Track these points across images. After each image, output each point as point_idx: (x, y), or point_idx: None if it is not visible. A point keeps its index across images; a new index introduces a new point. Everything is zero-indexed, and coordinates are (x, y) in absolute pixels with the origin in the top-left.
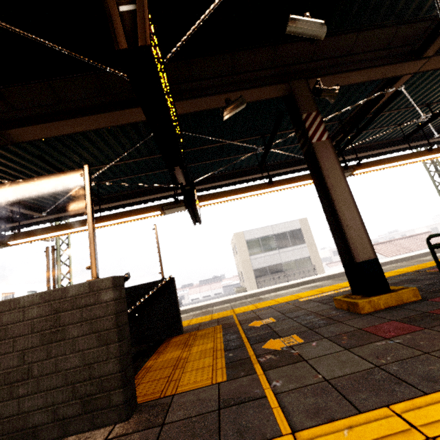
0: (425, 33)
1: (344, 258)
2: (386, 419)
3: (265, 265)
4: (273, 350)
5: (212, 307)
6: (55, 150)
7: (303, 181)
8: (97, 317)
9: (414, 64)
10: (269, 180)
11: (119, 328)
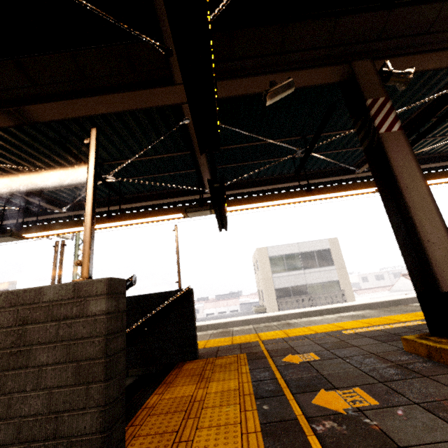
0: None
1: (418, 284)
2: None
3: (288, 285)
4: (331, 411)
5: (230, 326)
6: (77, 139)
7: (348, 190)
8: (78, 337)
9: None
10: (308, 187)
11: (108, 359)
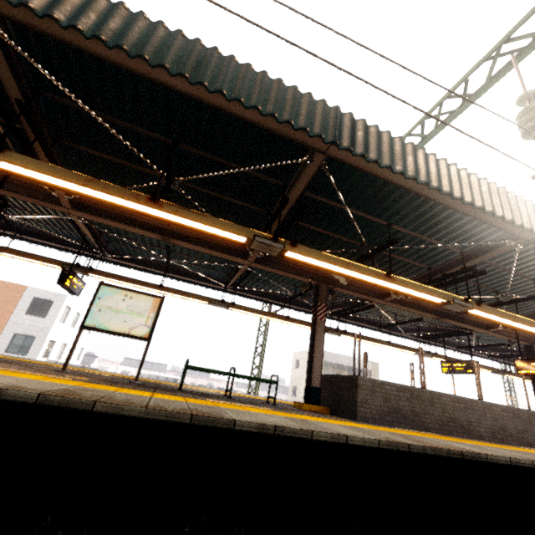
0: None
1: None
2: None
3: None
4: None
5: None
6: None
7: (485, 369)
8: None
9: None
10: None
11: None
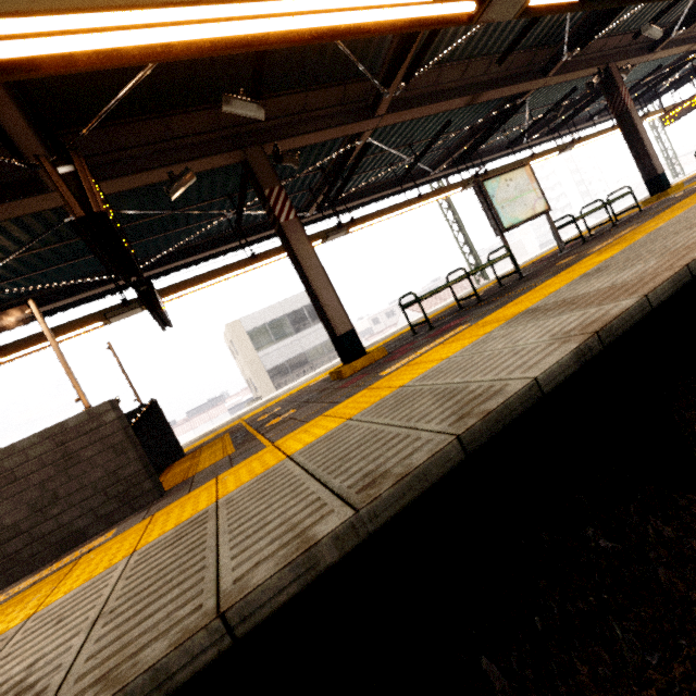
0: (372, 91)
1: (331, 334)
2: (317, 419)
3: (282, 360)
4: (272, 424)
5: None
6: None
7: None
8: (106, 436)
9: (370, 122)
10: (251, 254)
11: (131, 439)
